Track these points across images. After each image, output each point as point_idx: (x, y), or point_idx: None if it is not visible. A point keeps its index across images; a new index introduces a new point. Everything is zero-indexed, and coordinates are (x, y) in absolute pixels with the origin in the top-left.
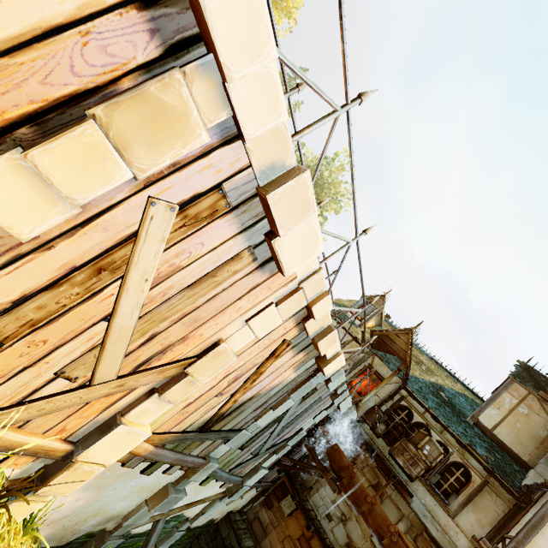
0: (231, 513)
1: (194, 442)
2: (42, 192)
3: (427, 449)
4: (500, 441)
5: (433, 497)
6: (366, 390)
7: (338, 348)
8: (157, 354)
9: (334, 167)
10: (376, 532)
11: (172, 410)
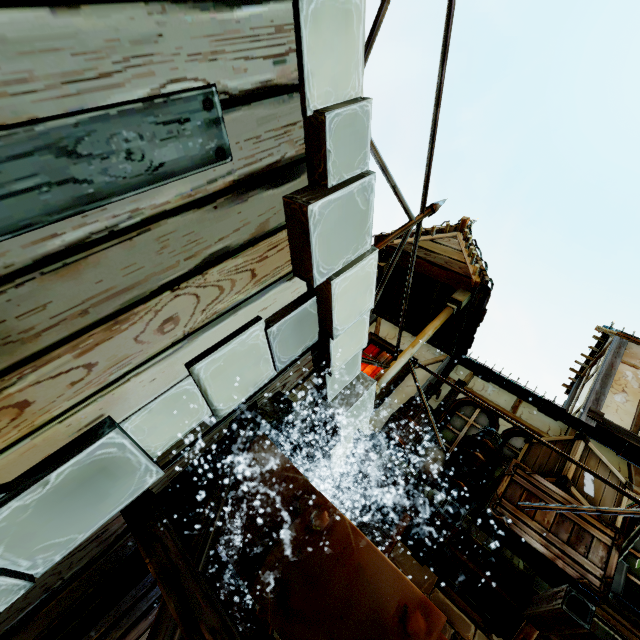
0: None
1: None
2: None
3: (590, 479)
4: None
5: None
6: None
7: None
8: None
9: None
10: None
11: None
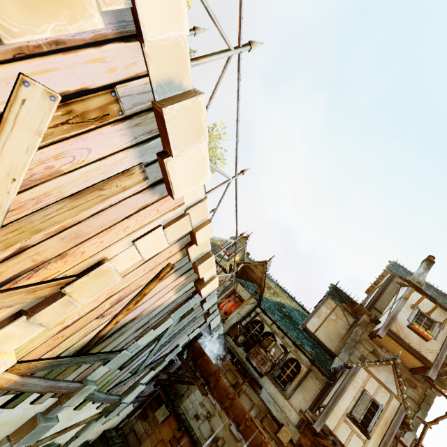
0: (107, 431)
1: (70, 366)
2: None
3: (273, 351)
4: (319, 340)
5: (275, 387)
6: (230, 311)
7: (214, 272)
8: (27, 272)
9: (213, 134)
10: (235, 421)
11: (44, 335)
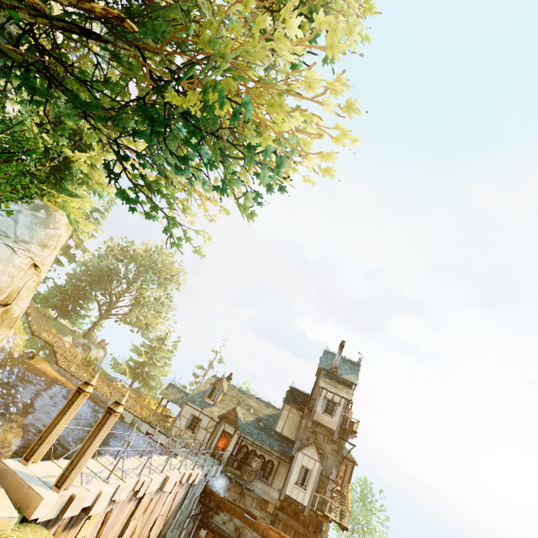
0: None
1: None
2: (123, 537)
3: (254, 464)
4: (285, 436)
5: (263, 482)
6: (225, 446)
7: (197, 472)
8: None
9: (164, 255)
10: (239, 519)
11: None
